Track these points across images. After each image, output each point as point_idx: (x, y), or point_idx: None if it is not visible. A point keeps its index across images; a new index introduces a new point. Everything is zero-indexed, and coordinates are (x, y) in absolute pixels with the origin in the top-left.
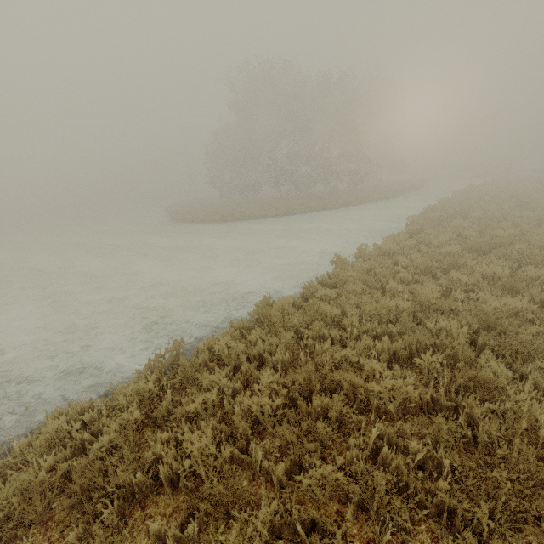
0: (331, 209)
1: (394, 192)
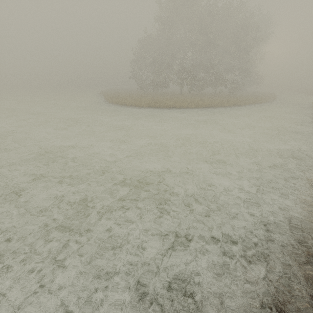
0: (226, 107)
1: (263, 99)
